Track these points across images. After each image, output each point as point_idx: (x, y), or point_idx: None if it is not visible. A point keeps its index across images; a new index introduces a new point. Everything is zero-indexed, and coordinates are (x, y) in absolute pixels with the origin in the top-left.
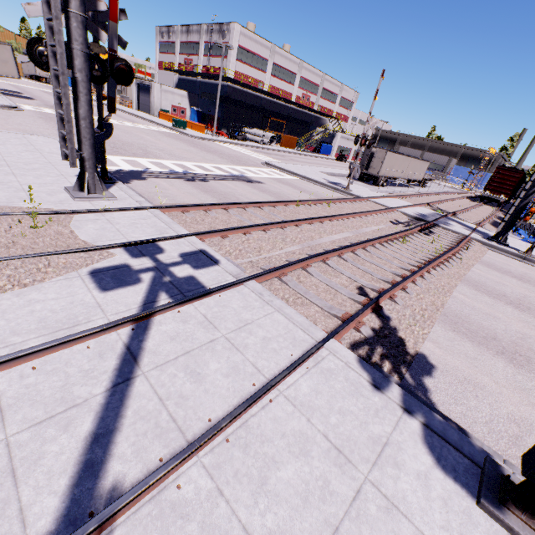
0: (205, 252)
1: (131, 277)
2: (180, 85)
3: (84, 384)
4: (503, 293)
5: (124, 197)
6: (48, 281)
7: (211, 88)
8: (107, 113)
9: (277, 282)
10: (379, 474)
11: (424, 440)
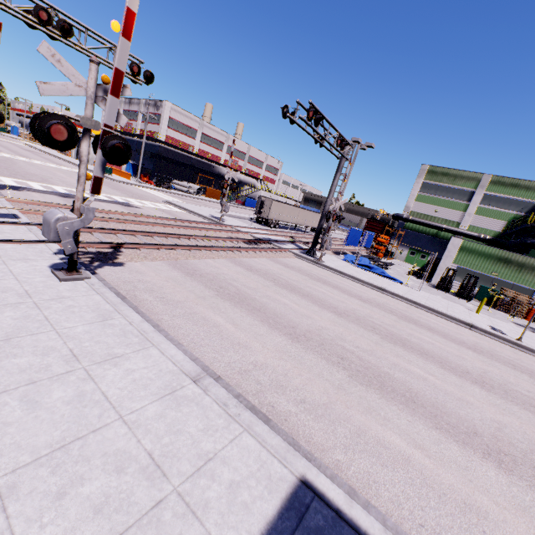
0: (15, 214)
1: None
2: None
3: None
4: (252, 266)
5: None
6: None
7: (146, 146)
8: (37, 156)
9: None
10: (12, 261)
11: (56, 263)
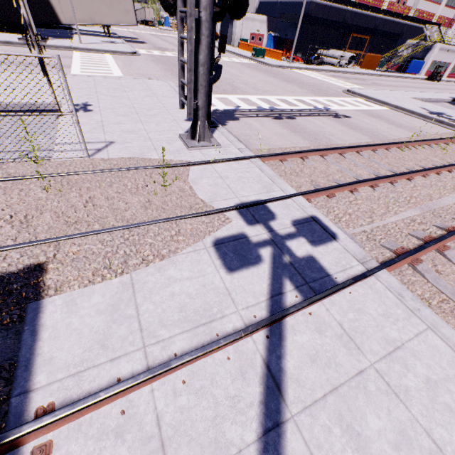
0: (317, 219)
1: (251, 254)
2: (259, 10)
3: (233, 421)
4: None
5: (227, 144)
6: (180, 252)
7: (291, 7)
8: None
9: (409, 271)
10: None
11: None
